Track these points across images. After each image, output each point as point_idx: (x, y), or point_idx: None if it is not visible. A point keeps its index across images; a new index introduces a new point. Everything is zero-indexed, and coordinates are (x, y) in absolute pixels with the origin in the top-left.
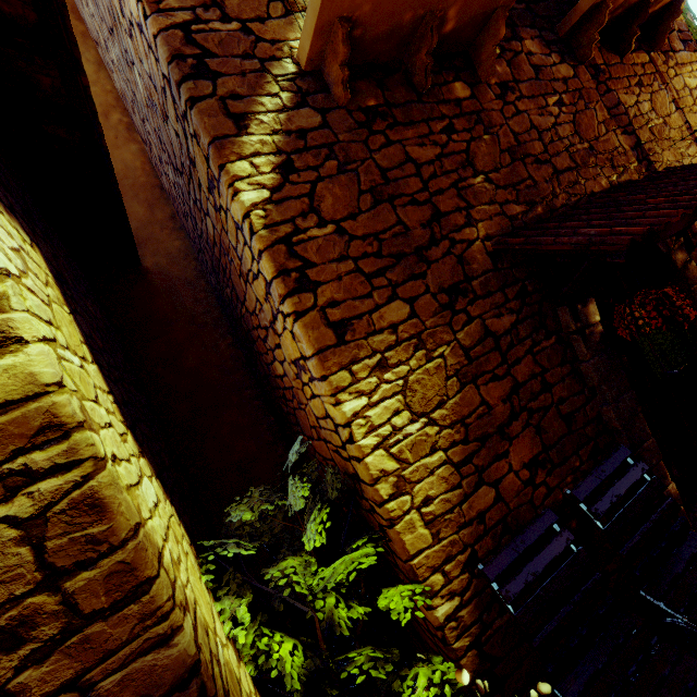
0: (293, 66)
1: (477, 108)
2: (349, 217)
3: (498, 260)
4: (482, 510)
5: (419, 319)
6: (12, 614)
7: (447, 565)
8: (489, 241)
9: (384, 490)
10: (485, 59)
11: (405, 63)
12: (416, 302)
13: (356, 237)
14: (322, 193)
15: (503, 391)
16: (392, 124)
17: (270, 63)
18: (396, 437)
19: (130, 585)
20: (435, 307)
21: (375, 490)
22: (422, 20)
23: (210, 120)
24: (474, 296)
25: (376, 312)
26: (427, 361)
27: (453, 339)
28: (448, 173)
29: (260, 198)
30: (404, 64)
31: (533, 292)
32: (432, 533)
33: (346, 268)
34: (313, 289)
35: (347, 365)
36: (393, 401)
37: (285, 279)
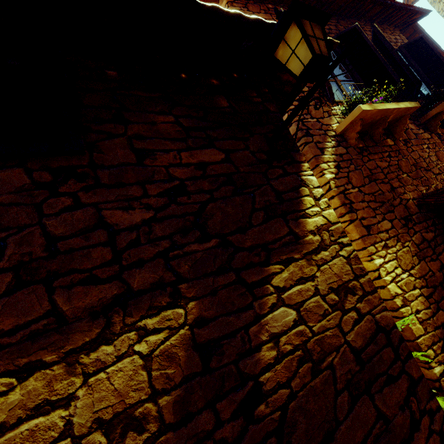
0: (334, 133)
1: (397, 148)
2: (361, 186)
3: (420, 208)
4: (443, 322)
5: (395, 229)
6: (351, 285)
7: (433, 346)
8: (415, 200)
9: (398, 302)
10: (398, 131)
11: (369, 132)
12: (392, 222)
13: (366, 194)
14: (351, 176)
15: (437, 266)
16: (369, 153)
17: (327, 132)
18: (398, 278)
19: (373, 286)
20: (400, 225)
21: (393, 302)
22: (381, 119)
23: (313, 149)
24: (414, 222)
25: (379, 224)
26: (402, 247)
27: (410, 239)
28: (392, 172)
29: (332, 177)
30: (368, 132)
31: (438, 224)
32: (423, 328)
33: (365, 205)
34: (355, 212)
35: (373, 244)
36: (393, 262)
37: (345, 207)
